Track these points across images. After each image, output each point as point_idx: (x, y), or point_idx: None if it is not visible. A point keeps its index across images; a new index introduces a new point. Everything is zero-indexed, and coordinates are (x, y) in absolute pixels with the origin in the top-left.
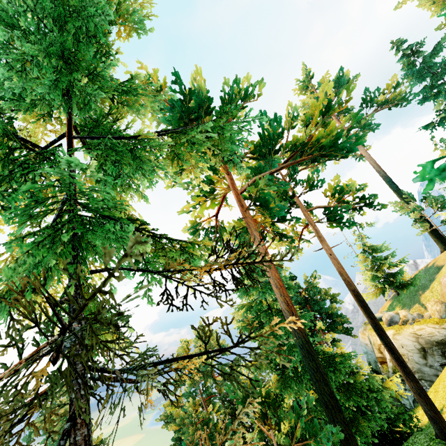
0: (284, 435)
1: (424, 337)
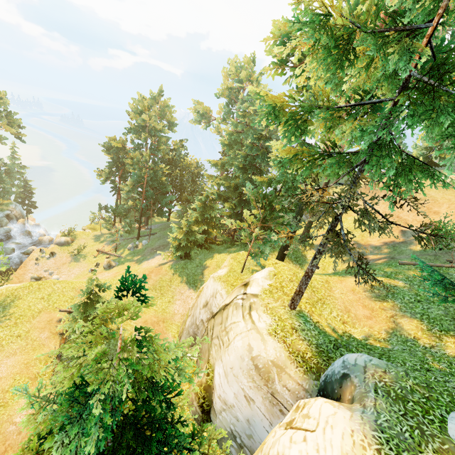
0: (231, 209)
1: None
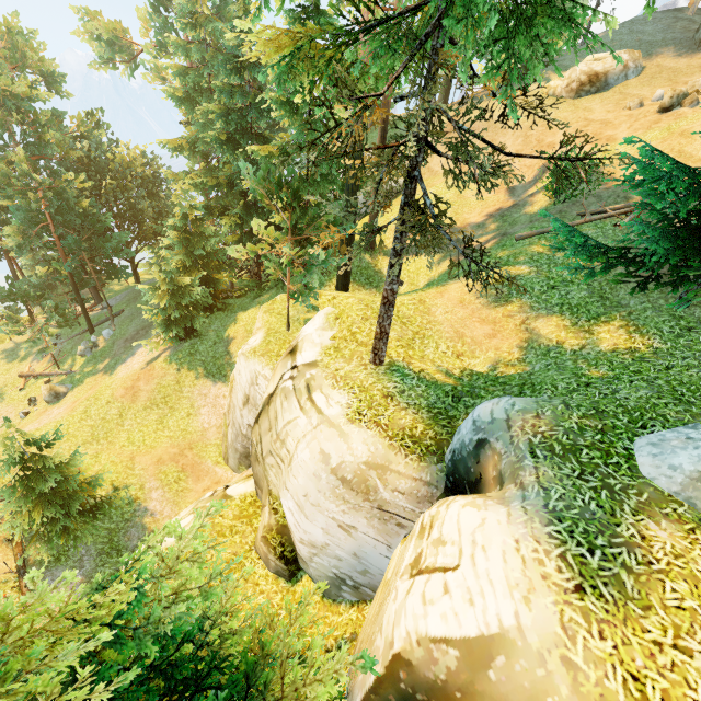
0: (236, 227)
1: None
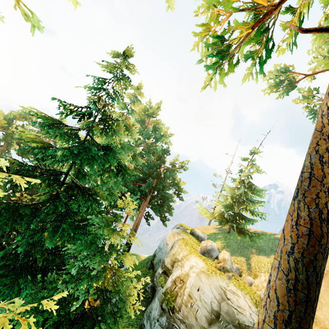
0: None
1: (231, 306)
